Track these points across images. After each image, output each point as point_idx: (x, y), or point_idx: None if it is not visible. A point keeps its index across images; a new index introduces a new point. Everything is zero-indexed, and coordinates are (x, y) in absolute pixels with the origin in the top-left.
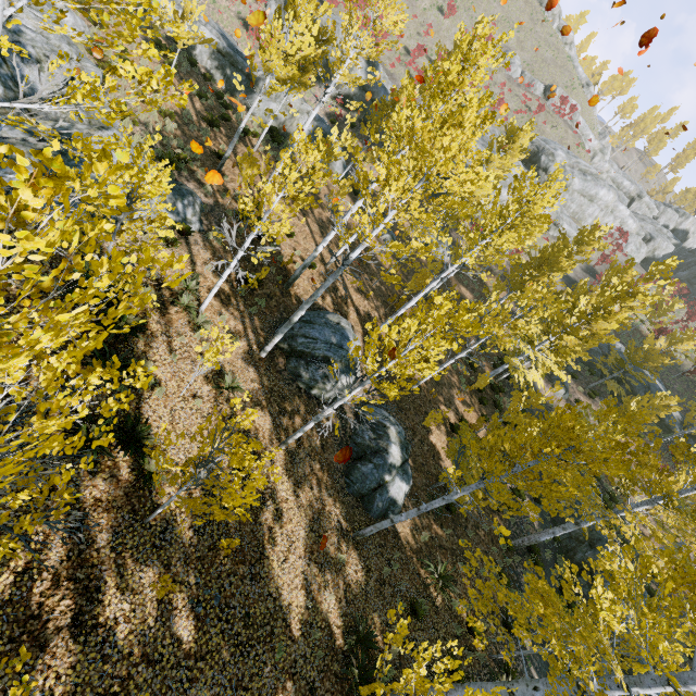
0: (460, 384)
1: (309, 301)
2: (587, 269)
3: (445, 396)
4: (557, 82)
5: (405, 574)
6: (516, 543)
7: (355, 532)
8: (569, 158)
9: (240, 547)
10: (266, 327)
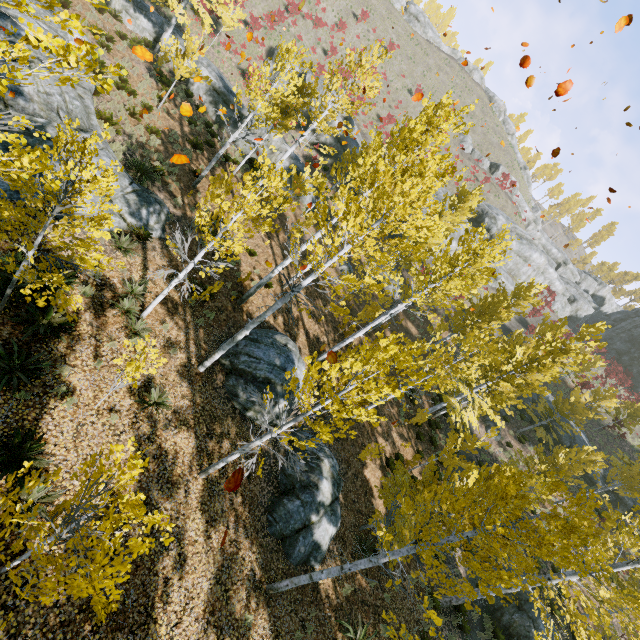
0: (399, 416)
1: (255, 322)
2: (520, 319)
3: (383, 428)
4: (500, 161)
5: (319, 639)
6: (443, 600)
7: (269, 583)
8: (508, 223)
9: (123, 606)
10: (211, 341)
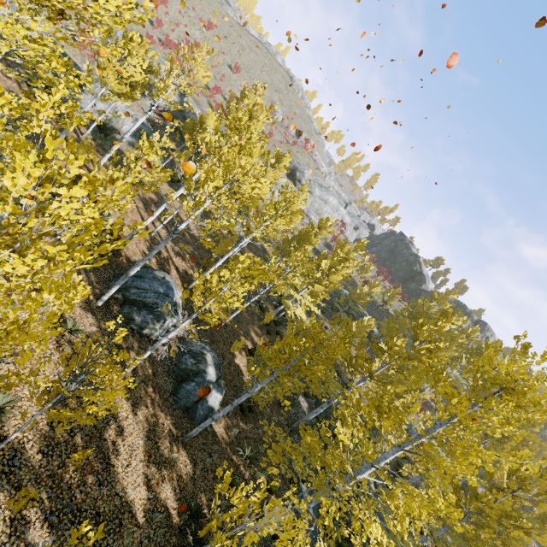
0: (254, 321)
1: (144, 259)
2: (326, 244)
3: (244, 330)
4: (303, 129)
5: (222, 461)
6: (295, 425)
7: (183, 436)
8: (312, 175)
9: (88, 461)
10: (101, 281)
